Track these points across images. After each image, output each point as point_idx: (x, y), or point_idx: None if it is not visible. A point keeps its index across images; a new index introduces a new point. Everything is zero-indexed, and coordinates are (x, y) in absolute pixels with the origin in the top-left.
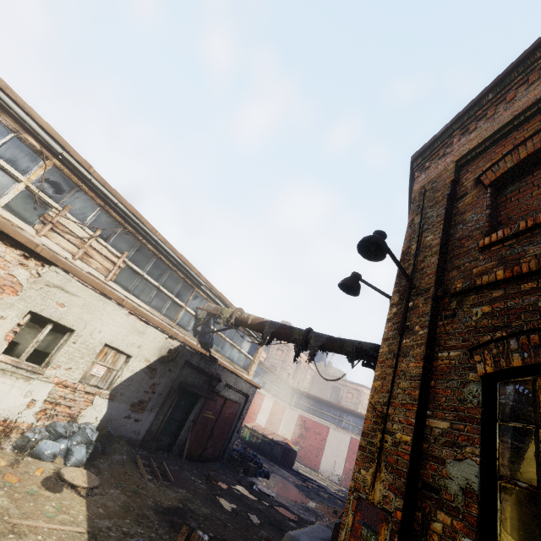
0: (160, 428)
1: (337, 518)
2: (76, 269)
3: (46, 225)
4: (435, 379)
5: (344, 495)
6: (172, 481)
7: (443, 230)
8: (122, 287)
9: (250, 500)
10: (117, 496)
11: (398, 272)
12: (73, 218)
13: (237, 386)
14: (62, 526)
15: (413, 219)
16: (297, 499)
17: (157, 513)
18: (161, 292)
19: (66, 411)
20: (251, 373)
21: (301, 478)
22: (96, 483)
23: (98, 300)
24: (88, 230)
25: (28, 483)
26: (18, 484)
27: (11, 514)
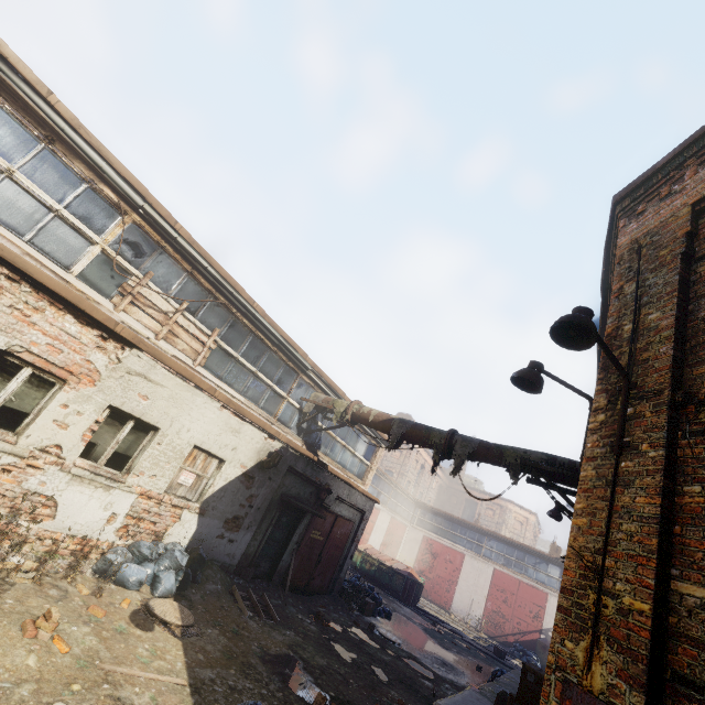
0: (258, 550)
1: (482, 677)
2: (161, 352)
3: (125, 297)
4: (682, 523)
5: (486, 645)
6: (277, 620)
7: (678, 305)
8: (212, 374)
9: (372, 649)
10: (215, 638)
11: (602, 363)
12: (155, 288)
13: (351, 500)
14: (160, 675)
15: (622, 287)
16: (428, 648)
17: (265, 662)
18: (258, 379)
19: (150, 527)
20: (367, 482)
21: (429, 620)
22: (191, 620)
23: (186, 391)
24: (173, 302)
25: (115, 617)
26: (104, 619)
27: (102, 657)
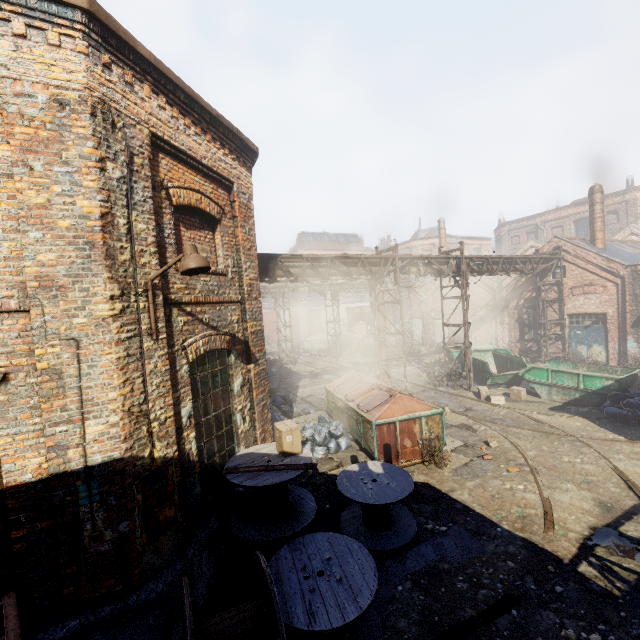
0: None
1: None
2: None
3: None
4: None
5: None
6: None
7: None
8: None
9: None
10: None
11: None
12: None
13: None
14: None
15: None
16: None
17: None
18: None
19: None
20: None
21: None
22: None
23: None
24: None
25: None
26: None
27: None
